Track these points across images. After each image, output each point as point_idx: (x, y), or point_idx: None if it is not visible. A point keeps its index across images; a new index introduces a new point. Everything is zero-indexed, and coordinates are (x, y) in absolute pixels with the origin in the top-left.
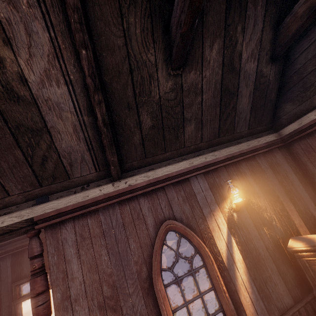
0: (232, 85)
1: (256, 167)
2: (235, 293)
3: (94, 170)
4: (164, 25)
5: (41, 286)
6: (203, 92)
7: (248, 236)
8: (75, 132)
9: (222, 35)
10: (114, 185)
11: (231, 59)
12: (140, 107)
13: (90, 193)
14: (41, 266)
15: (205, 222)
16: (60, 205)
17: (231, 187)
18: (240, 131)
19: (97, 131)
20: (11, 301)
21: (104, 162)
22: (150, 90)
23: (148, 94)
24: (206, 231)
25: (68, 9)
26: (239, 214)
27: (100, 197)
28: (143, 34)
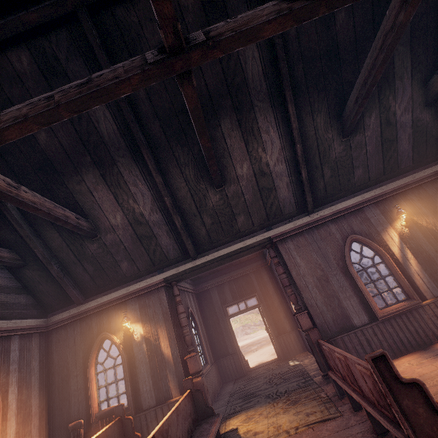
0: (391, 135)
1: (423, 194)
2: (409, 277)
3: (295, 209)
4: (336, 116)
5: (283, 270)
6: (366, 145)
7: (418, 243)
8: (287, 187)
9: (377, 106)
10: (310, 217)
11: (387, 118)
12: (323, 166)
13: (296, 222)
14: (279, 261)
15: (380, 236)
16: (282, 230)
17: (400, 211)
18: (405, 167)
19: (298, 185)
20: (224, 317)
21: (301, 203)
22: (329, 154)
23: (328, 156)
24: (381, 241)
25: (293, 130)
26: (408, 229)
27: (304, 224)
28: (324, 125)
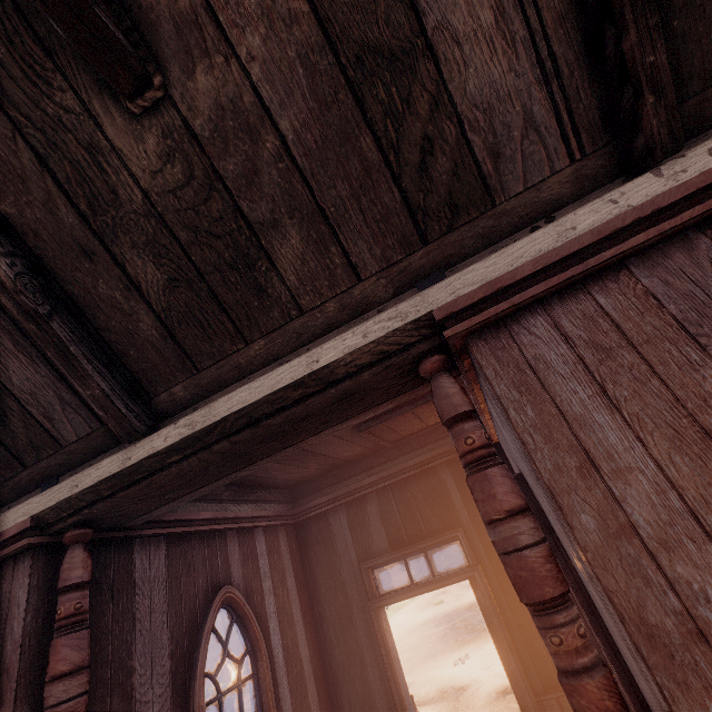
0: None
1: None
2: None
3: (563, 160)
4: None
5: (509, 494)
6: None
7: None
8: (501, 24)
9: None
10: (661, 175)
11: None
12: None
13: (576, 219)
14: (487, 443)
15: None
16: (494, 271)
17: None
18: None
19: None
20: (366, 600)
21: (596, 119)
22: None
23: None
24: None
25: None
26: None
27: (623, 220)
28: None
